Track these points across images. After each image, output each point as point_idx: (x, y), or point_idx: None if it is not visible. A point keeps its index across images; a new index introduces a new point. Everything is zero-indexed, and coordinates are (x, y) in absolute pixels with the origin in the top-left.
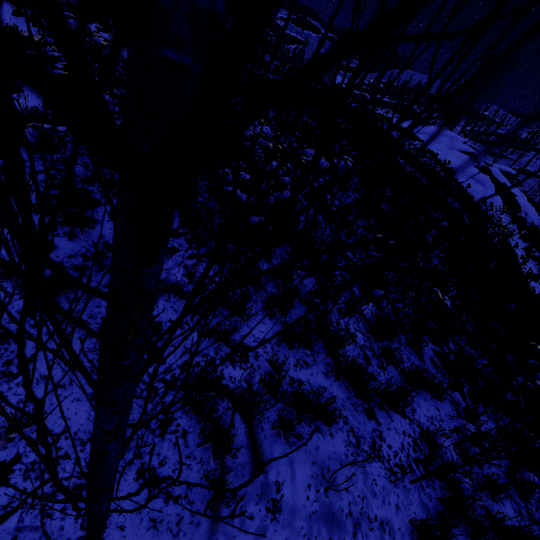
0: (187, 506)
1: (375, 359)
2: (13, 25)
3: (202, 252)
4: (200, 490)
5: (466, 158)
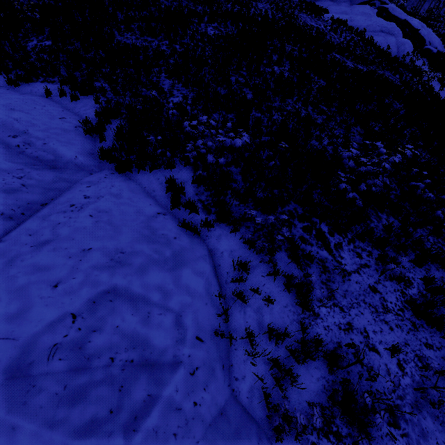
0: (444, 348)
1: (443, 246)
2: (86, 118)
3: (350, 237)
4: (443, 342)
5: (368, 10)
